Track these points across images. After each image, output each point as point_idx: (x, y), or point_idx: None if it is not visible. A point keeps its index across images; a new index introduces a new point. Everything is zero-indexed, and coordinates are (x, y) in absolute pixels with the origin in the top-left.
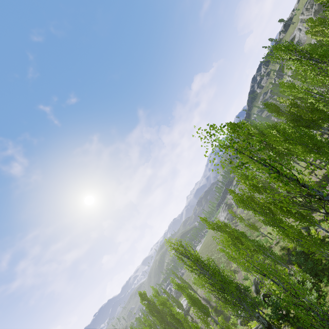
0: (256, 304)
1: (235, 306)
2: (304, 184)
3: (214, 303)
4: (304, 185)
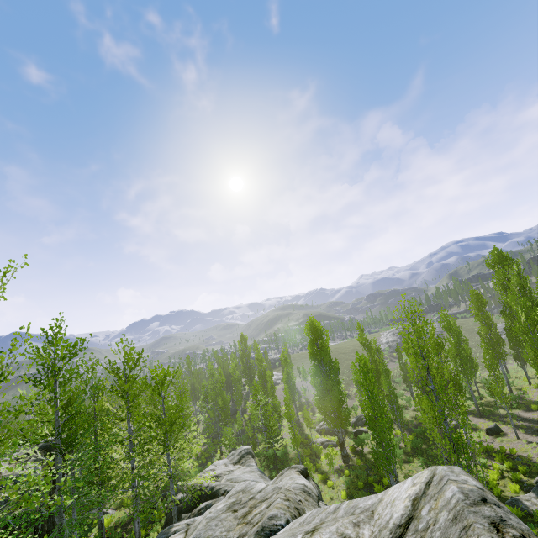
0: (345, 424)
1: (328, 410)
2: (429, 373)
3: (304, 399)
4: (428, 373)
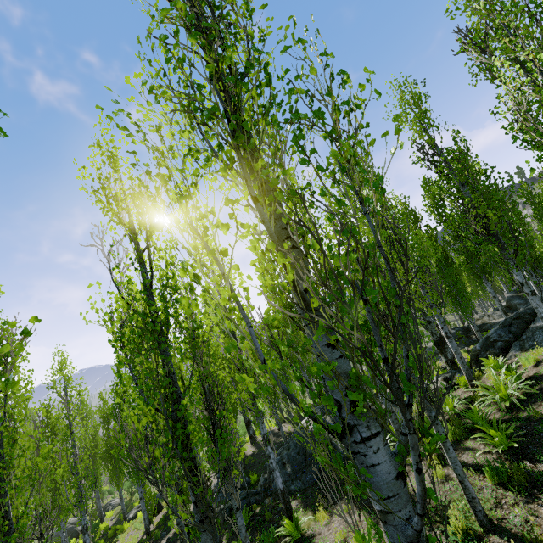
0: None
1: None
2: None
3: None
4: None
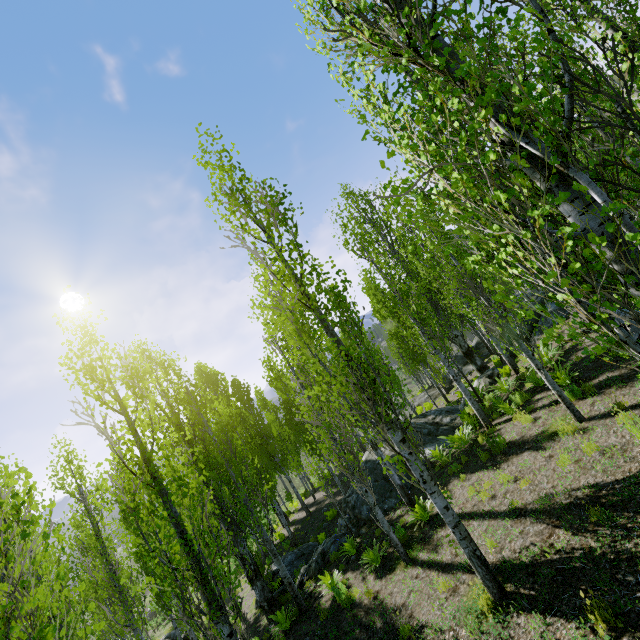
0: None
1: None
2: None
3: None
4: None
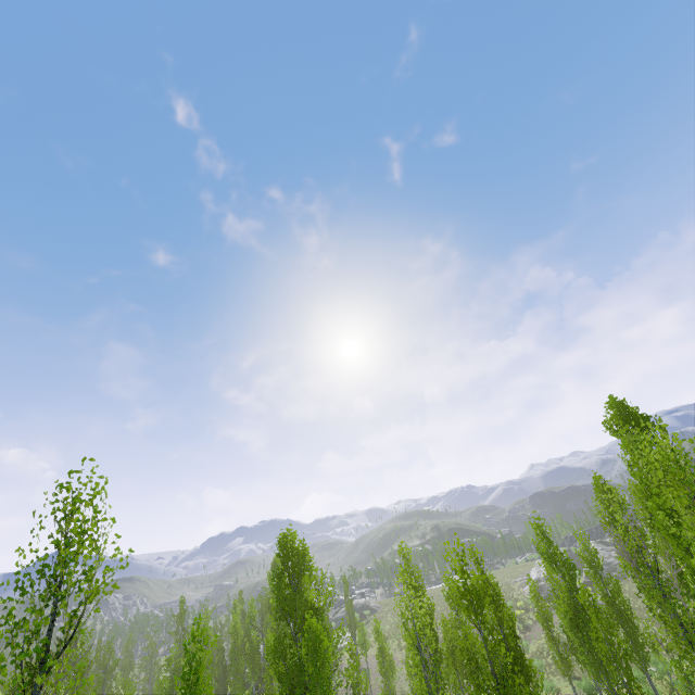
0: None
1: None
2: None
3: None
4: None
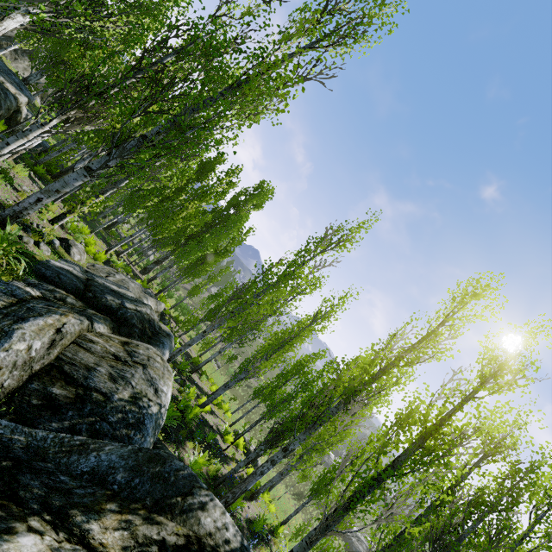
0: None
1: None
2: None
3: None
4: None
